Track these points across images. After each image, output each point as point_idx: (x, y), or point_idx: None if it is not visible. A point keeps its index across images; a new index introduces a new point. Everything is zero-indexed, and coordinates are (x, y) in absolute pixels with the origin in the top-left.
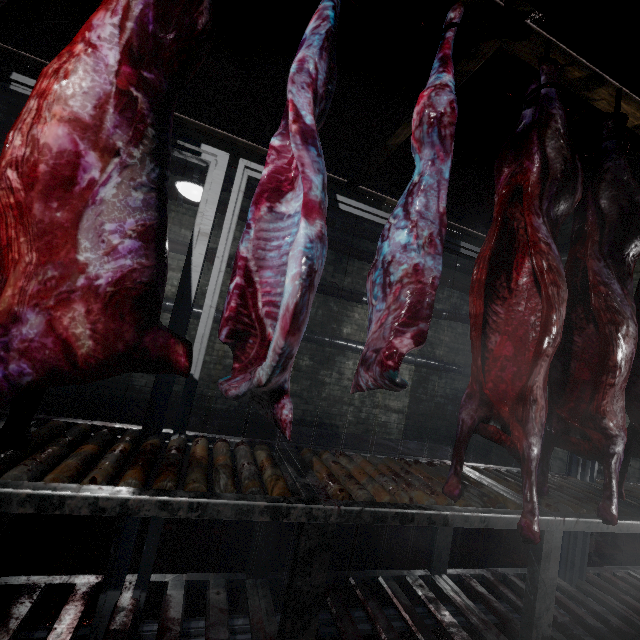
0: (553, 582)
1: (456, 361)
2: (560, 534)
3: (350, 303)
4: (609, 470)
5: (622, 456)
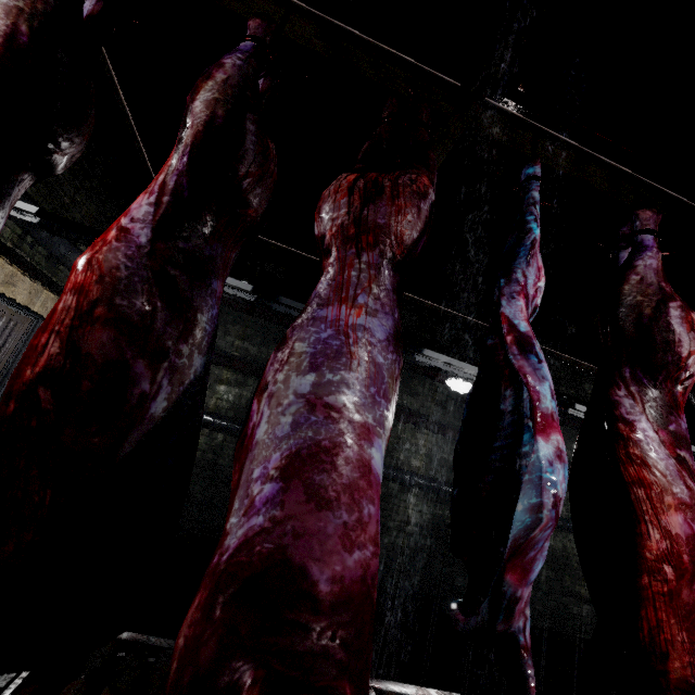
0: None
1: None
2: None
3: None
4: None
5: None
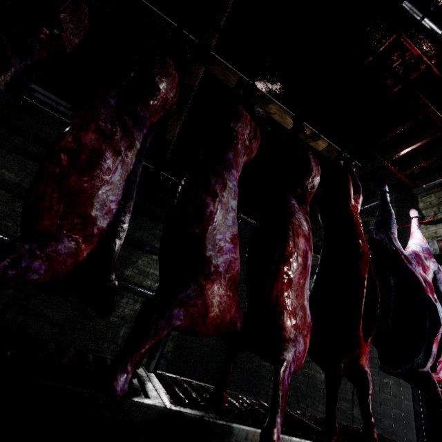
0: None
1: None
2: None
3: (136, 251)
4: None
5: (28, 259)
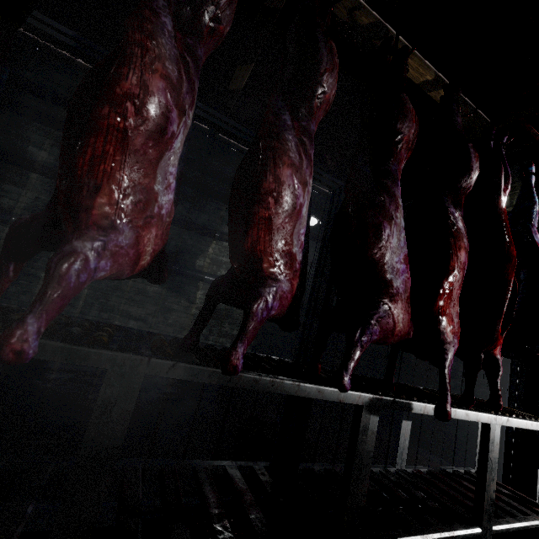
0: (115, 443)
1: (303, 300)
2: (139, 378)
3: (205, 238)
4: (246, 313)
5: (271, 301)
